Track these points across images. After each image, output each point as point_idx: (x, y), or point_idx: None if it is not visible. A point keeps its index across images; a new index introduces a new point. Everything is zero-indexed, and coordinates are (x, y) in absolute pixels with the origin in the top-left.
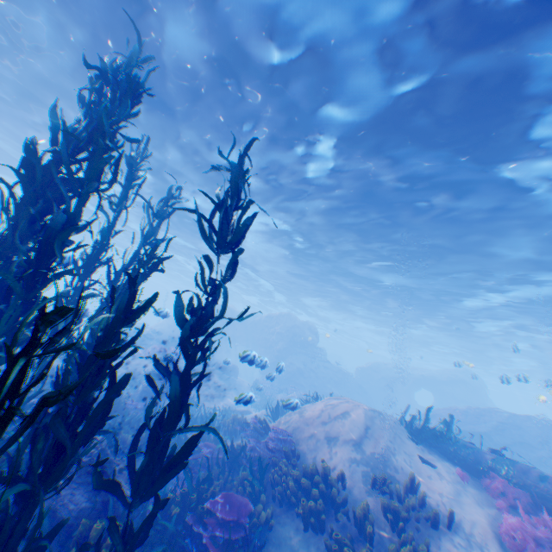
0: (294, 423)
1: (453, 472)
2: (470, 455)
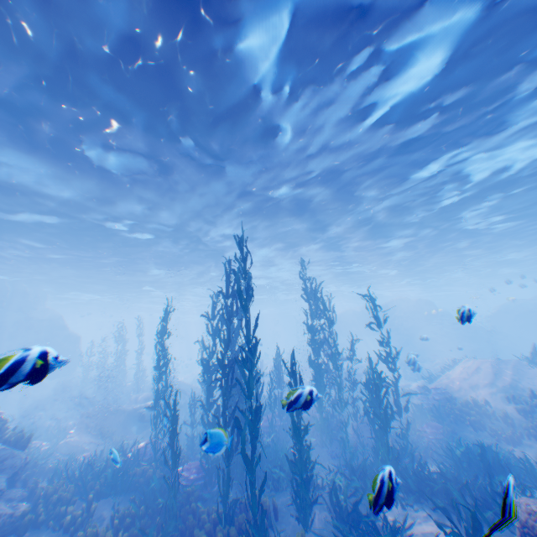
0: (444, 382)
1: None
2: None
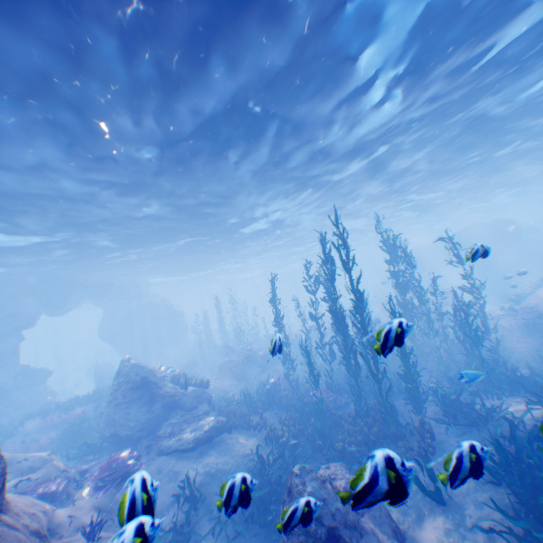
0: (532, 302)
1: None
2: None
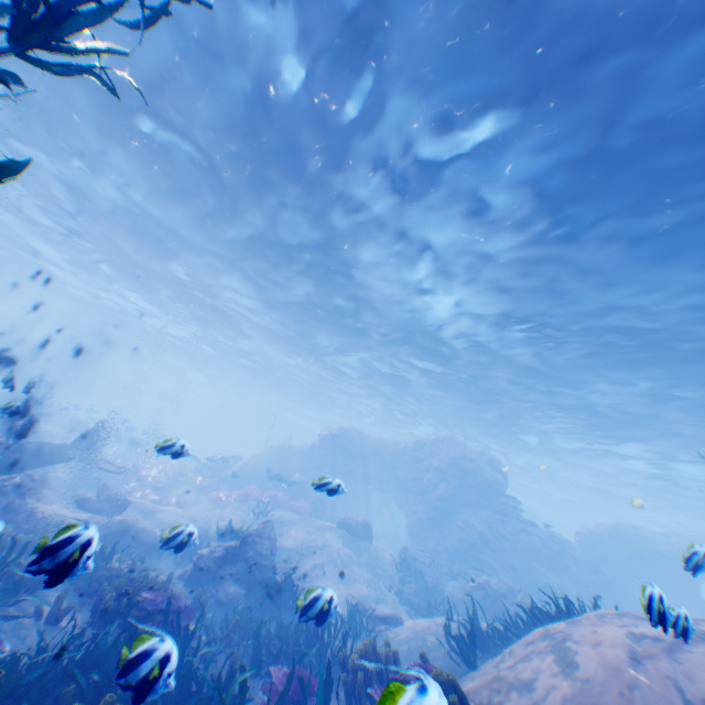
0: None
1: None
2: None
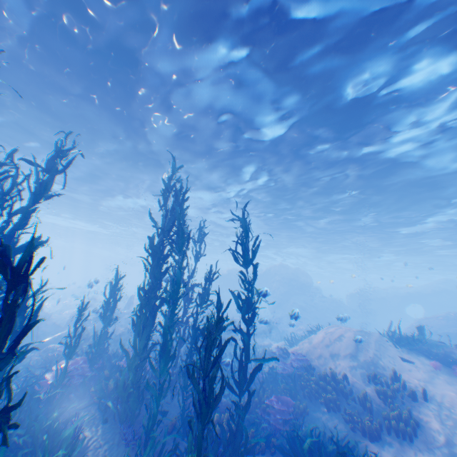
0: (306, 348)
1: (427, 364)
2: (440, 351)
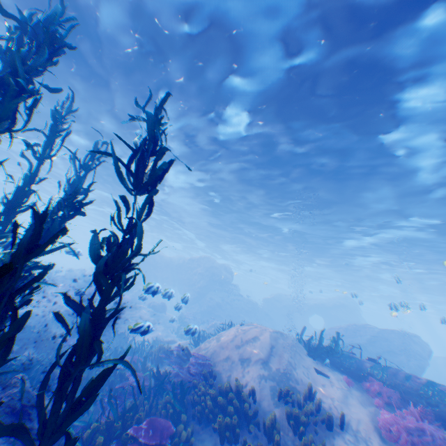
0: (212, 349)
1: (341, 379)
2: (353, 364)
